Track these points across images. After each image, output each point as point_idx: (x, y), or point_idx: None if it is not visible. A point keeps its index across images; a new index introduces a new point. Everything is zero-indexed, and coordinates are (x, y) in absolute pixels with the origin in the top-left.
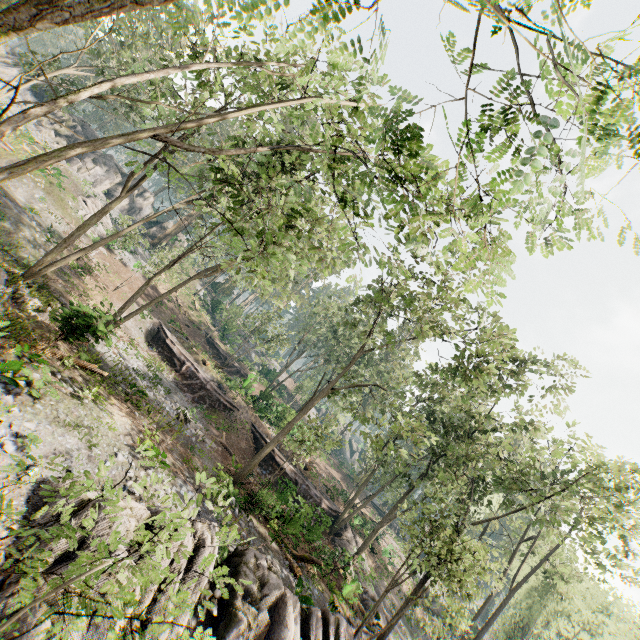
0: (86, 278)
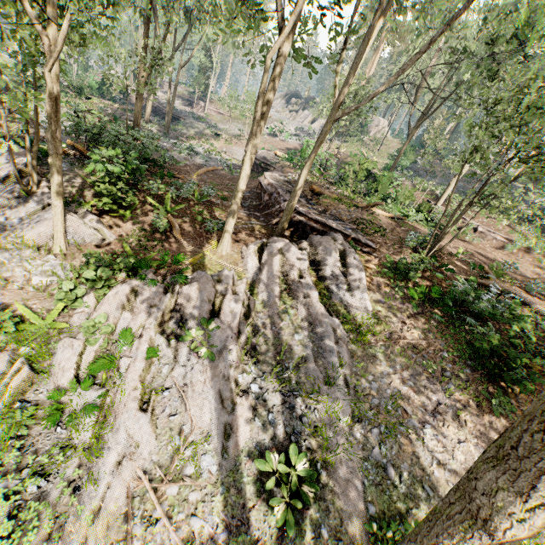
0: (223, 139)
